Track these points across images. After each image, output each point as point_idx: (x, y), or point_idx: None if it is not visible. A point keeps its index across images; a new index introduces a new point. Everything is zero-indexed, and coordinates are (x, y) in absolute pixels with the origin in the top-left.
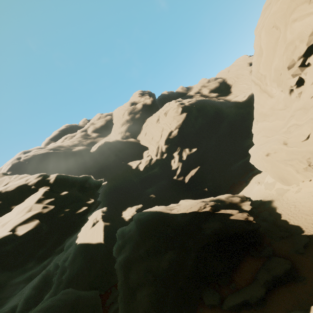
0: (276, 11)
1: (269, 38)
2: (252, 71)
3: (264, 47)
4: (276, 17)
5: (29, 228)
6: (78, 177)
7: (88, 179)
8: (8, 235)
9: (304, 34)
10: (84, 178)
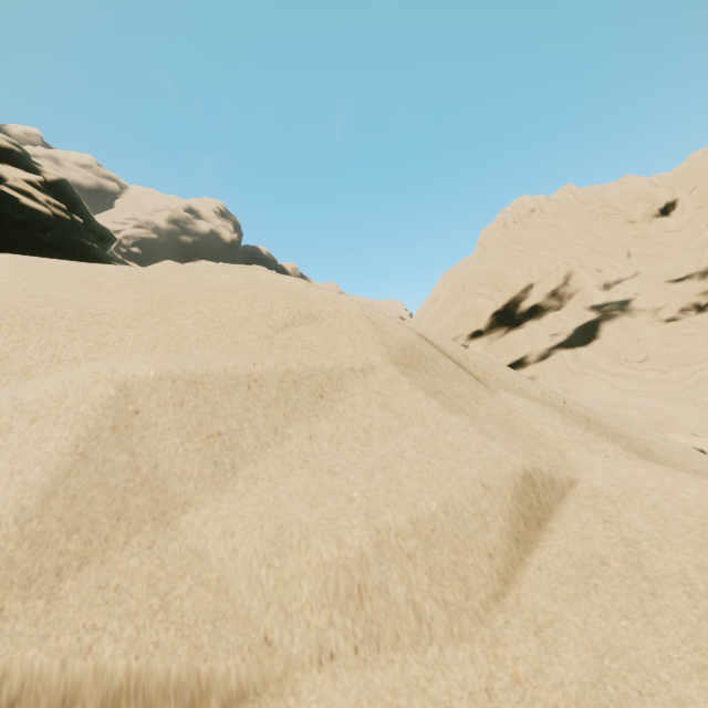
0: (471, 272)
1: (451, 293)
2: (415, 315)
3: (442, 298)
4: (468, 278)
5: (38, 206)
6: (95, 220)
7: (107, 240)
8: (3, 180)
9: (480, 313)
10: (104, 232)
